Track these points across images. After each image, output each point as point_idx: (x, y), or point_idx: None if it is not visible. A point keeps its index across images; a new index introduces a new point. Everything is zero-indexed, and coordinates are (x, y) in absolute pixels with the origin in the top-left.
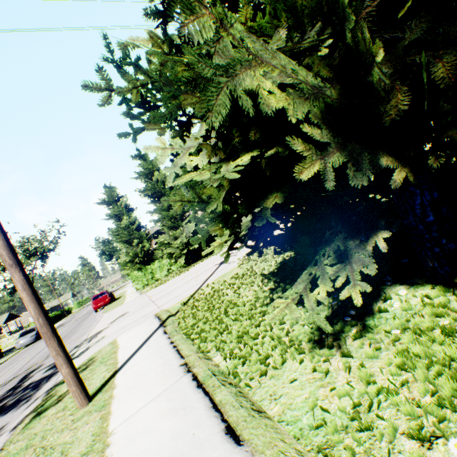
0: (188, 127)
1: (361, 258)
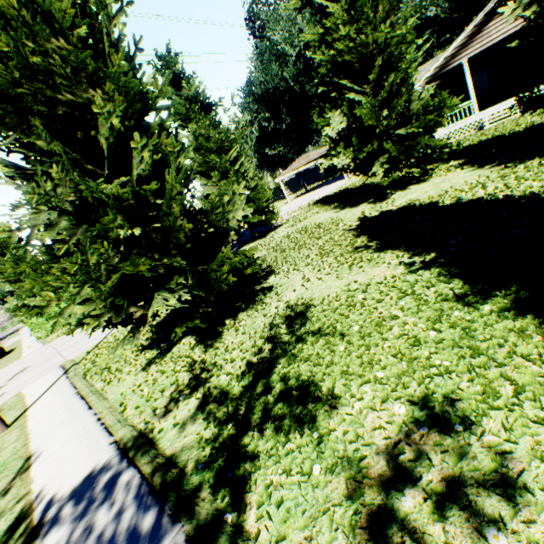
0: None
1: (138, 337)
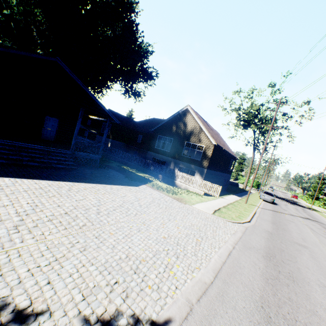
0: None
1: None
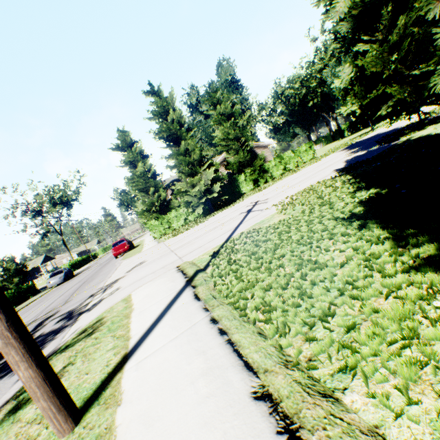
0: None
1: None
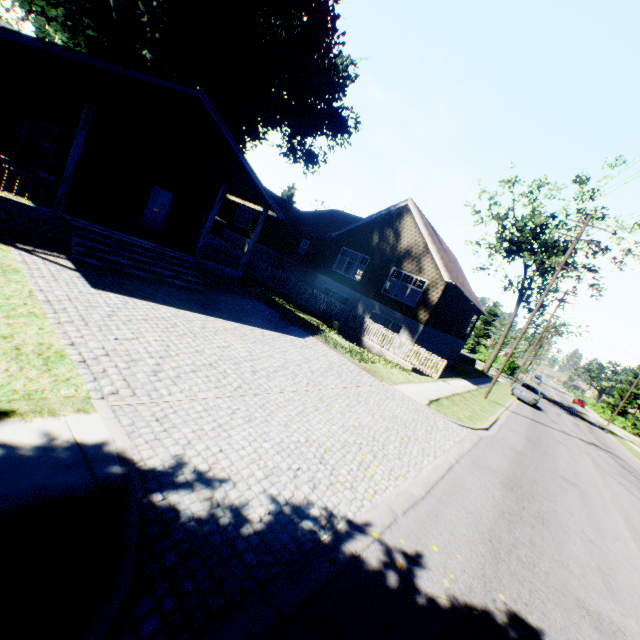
0: None
1: None
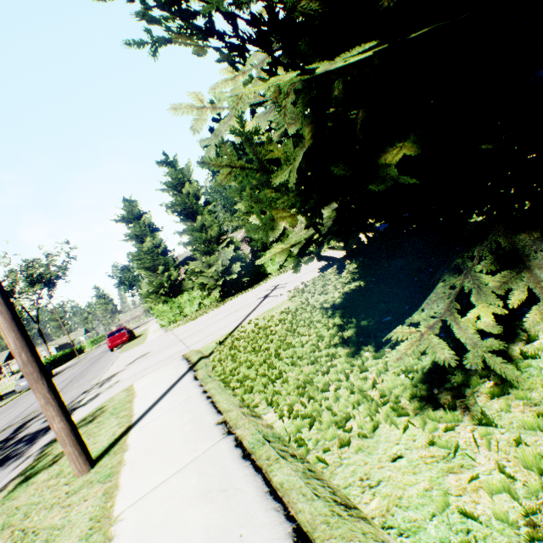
0: (243, 51)
1: None
